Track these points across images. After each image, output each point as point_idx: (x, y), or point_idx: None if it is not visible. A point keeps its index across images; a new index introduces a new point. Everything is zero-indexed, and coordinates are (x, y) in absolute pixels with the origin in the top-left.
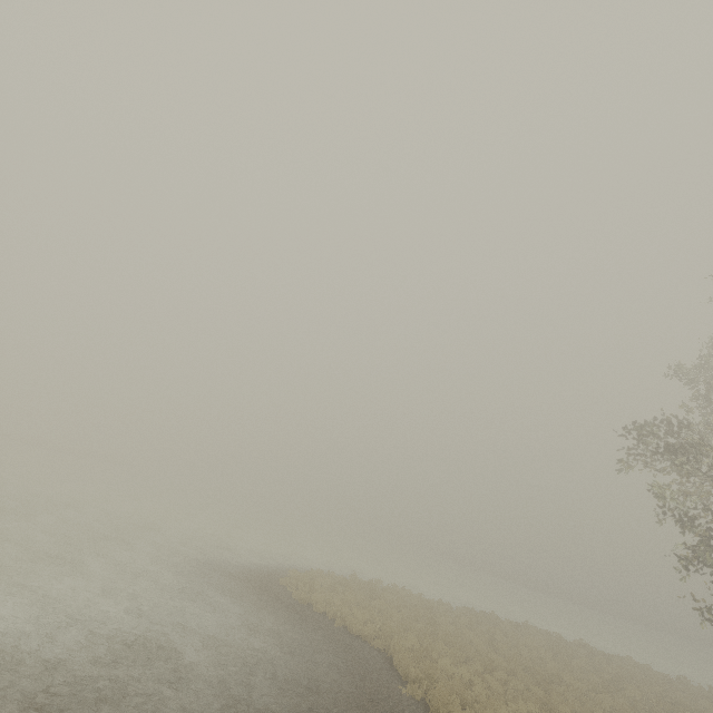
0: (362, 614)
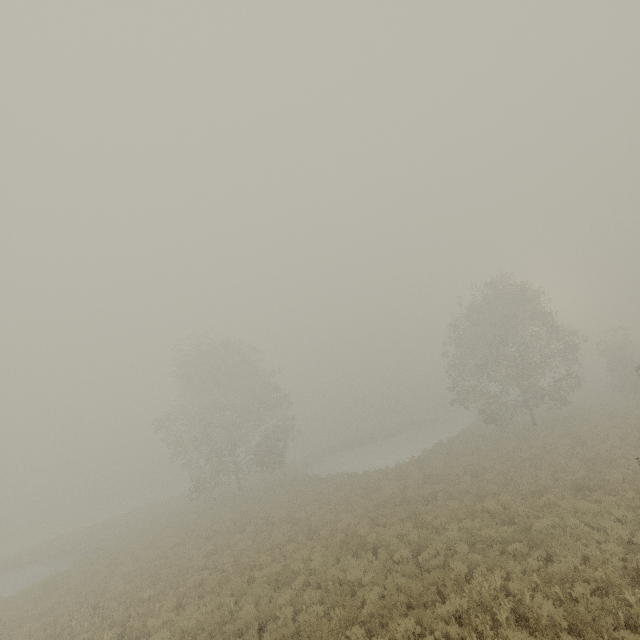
0: (57, 546)
